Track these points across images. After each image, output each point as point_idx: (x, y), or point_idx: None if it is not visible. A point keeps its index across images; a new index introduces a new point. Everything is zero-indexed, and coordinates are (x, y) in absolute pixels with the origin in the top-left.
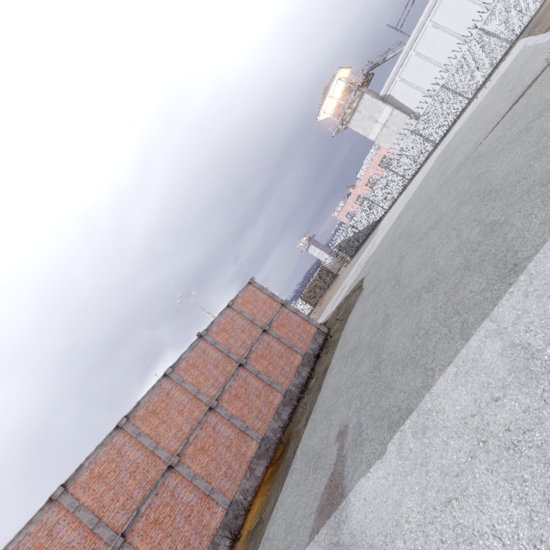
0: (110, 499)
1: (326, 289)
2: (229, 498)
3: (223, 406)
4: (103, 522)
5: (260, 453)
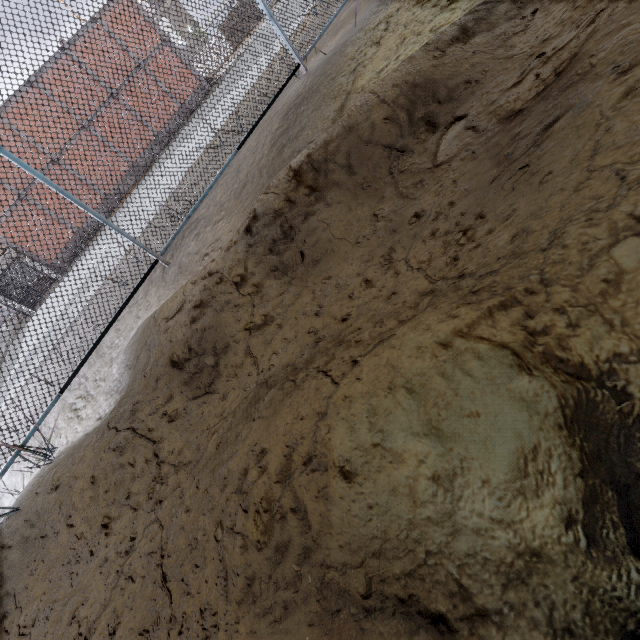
0: (6, 169)
1: (252, 28)
2: (106, 192)
3: (96, 128)
4: (6, 181)
5: (132, 172)
